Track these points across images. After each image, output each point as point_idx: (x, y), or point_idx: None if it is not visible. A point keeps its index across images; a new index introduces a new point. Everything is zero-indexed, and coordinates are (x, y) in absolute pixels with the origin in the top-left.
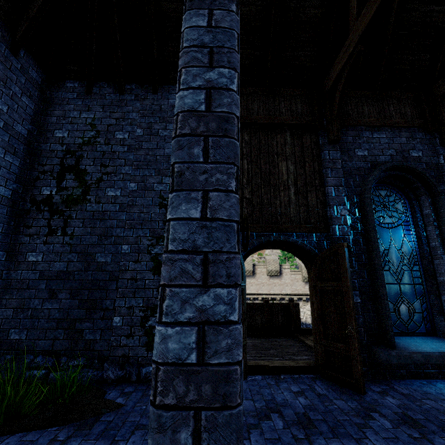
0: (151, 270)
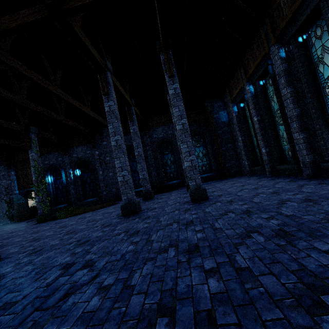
0: (5, 203)
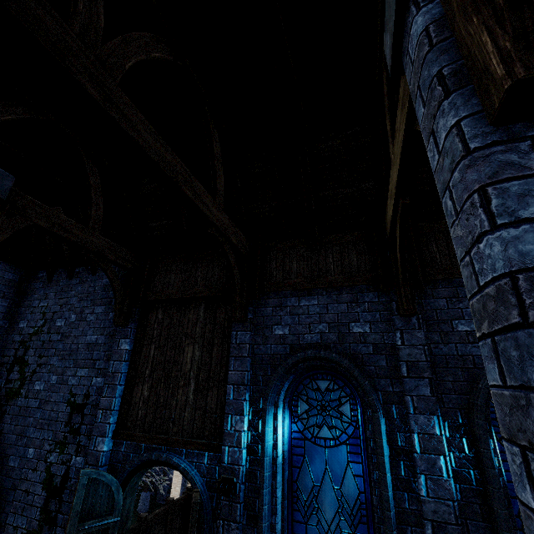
0: (42, 483)
